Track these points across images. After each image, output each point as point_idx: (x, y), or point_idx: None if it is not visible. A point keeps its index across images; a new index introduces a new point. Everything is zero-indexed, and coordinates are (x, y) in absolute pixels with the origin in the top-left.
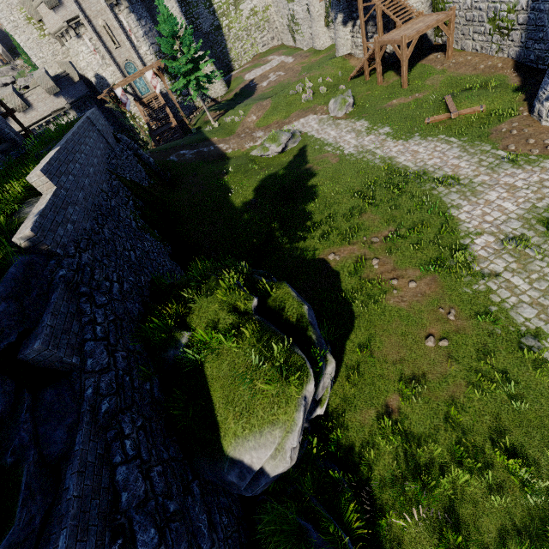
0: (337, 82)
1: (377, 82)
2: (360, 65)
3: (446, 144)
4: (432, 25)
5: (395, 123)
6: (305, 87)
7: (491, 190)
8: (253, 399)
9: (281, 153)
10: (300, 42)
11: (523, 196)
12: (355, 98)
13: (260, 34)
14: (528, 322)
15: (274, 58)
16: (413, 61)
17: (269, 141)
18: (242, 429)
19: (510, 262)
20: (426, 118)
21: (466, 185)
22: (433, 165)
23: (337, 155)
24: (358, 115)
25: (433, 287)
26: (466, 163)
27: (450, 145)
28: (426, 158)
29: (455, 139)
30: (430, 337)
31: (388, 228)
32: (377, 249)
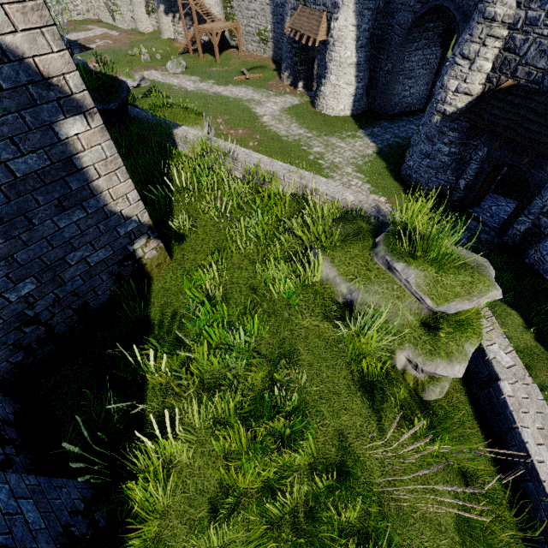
0: (168, 55)
1: (199, 58)
2: (185, 44)
3: (246, 88)
4: (228, 27)
5: (217, 79)
6: (142, 52)
7: (268, 103)
8: (186, 118)
9: (136, 88)
10: (121, 22)
11: (280, 105)
12: (186, 65)
13: (73, 2)
14: (283, 134)
15: (96, 28)
16: (220, 50)
17: (125, 76)
18: (185, 123)
19: (277, 122)
20: (234, 77)
21: (257, 102)
22: (242, 96)
23: (183, 91)
24: (192, 73)
25: (249, 131)
26: (256, 95)
27: (248, 89)
28: (238, 93)
29: (250, 87)
30: (251, 142)
31: (224, 117)
32: (221, 123)
